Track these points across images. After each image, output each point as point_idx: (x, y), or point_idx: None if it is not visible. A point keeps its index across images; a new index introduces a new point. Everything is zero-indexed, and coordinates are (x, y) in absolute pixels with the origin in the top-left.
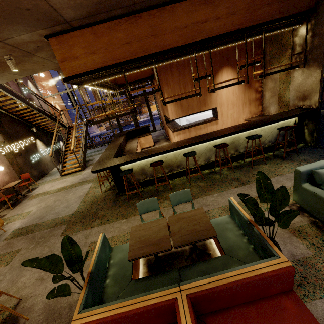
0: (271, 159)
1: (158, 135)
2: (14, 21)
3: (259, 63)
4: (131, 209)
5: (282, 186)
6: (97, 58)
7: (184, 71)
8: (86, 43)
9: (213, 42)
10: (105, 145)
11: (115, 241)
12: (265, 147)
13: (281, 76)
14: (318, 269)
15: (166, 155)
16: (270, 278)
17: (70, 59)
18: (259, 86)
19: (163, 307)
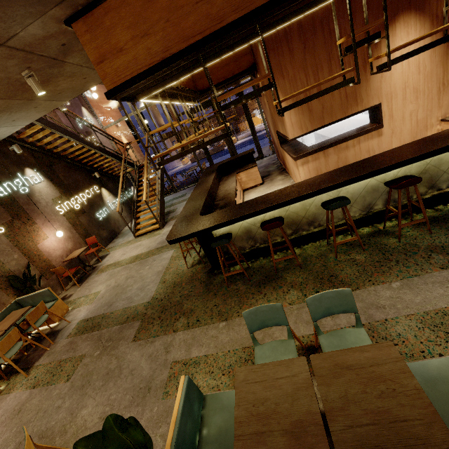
0: None
1: (267, 165)
2: None
3: None
4: (234, 302)
5: None
6: (154, 43)
7: (313, 42)
8: (132, 18)
9: None
10: (190, 187)
11: (211, 366)
12: None
13: None
14: None
15: (288, 206)
16: None
17: (111, 55)
18: None
19: None
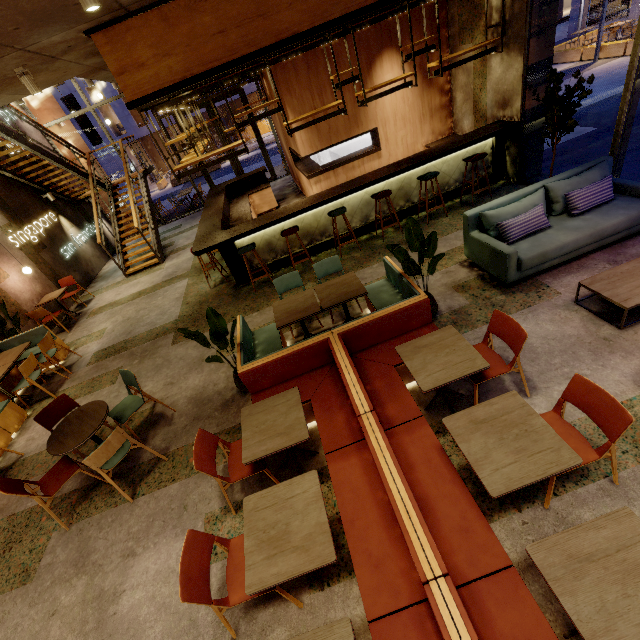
0: (456, 209)
1: (282, 188)
2: (52, 21)
3: (434, 49)
4: (263, 300)
5: (433, 232)
6: (176, 63)
7: (316, 64)
8: (154, 38)
9: (358, 20)
10: (185, 216)
11: None
12: (449, 190)
13: (476, 64)
14: (469, 314)
15: (303, 218)
16: (409, 311)
17: (132, 69)
18: (447, 82)
19: (318, 345)
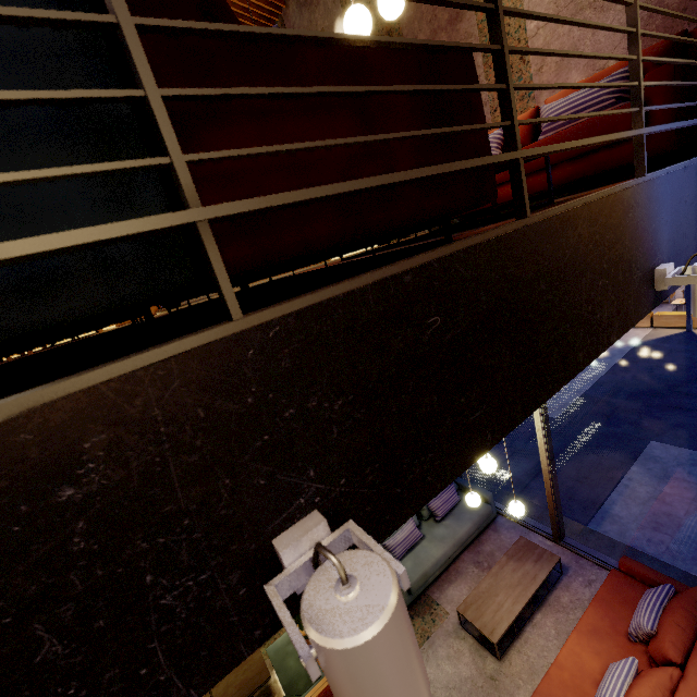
0: None
1: None
2: None
3: None
4: None
5: None
6: None
7: None
8: None
9: None
10: None
11: None
12: None
13: None
14: None
15: None
16: None
17: None
18: None
19: None
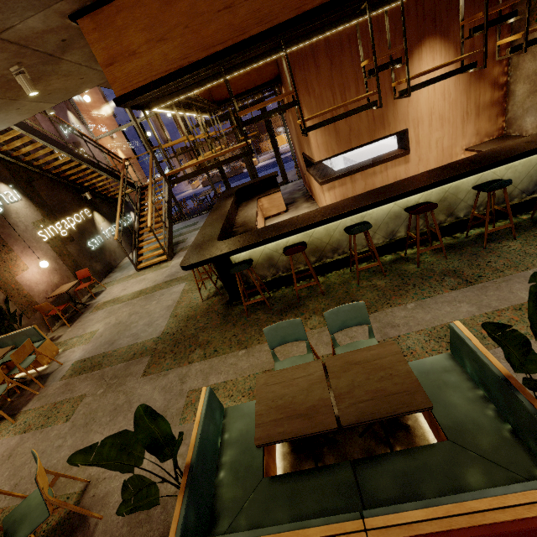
0: (527, 229)
1: (292, 191)
2: None
3: (515, 16)
4: (254, 331)
5: None
6: (172, 49)
7: (340, 59)
8: (148, 20)
9: None
10: (203, 214)
11: (230, 390)
12: (511, 203)
13: None
14: None
15: (312, 231)
16: None
17: (122, 58)
18: (502, 74)
19: None
